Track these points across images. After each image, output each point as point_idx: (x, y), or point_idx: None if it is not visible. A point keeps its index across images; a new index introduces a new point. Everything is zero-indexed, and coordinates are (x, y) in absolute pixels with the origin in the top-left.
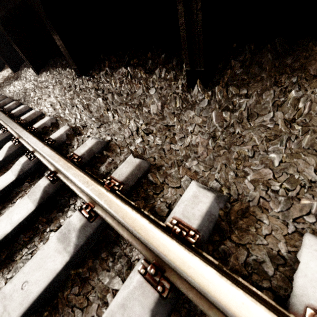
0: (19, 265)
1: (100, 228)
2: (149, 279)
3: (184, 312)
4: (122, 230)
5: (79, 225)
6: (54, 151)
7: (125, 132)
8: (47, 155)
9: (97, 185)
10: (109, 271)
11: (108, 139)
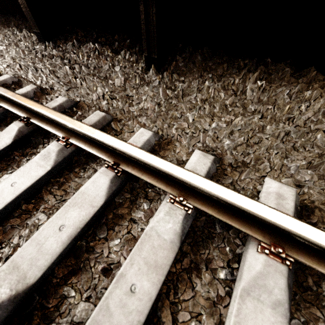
0: (1, 179)
1: (74, 154)
2: (110, 169)
3: (129, 188)
4: (92, 149)
5: (58, 148)
6: (30, 99)
7: (92, 95)
8: (23, 101)
9: (74, 120)
10: (81, 177)
11: (77, 100)
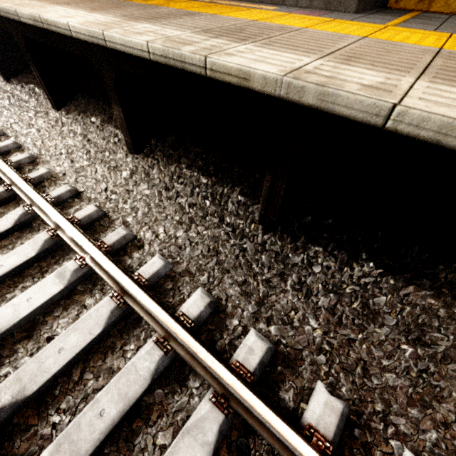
0: None
1: None
2: None
3: None
4: None
5: None
6: None
7: (4, 120)
8: None
9: None
10: None
11: None
